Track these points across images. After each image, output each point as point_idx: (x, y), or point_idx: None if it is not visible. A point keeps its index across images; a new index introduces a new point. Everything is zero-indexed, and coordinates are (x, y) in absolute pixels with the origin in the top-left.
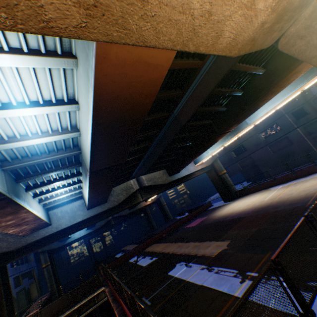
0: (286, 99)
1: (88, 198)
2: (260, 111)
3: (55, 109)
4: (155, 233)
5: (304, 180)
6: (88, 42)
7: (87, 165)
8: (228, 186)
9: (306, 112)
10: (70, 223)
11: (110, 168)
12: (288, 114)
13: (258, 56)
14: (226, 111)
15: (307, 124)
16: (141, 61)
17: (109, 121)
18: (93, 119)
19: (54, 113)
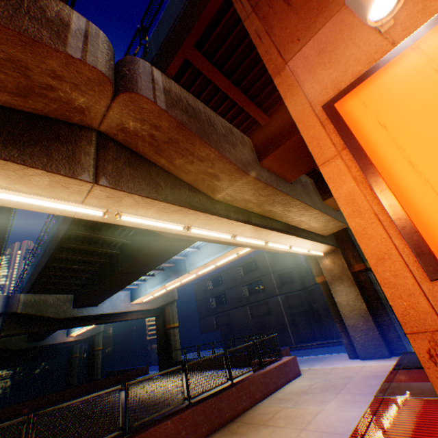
0: (224, 257)
1: None
2: (199, 260)
3: None
4: None
5: (232, 372)
6: None
7: None
8: (170, 349)
9: (294, 279)
10: None
11: None
12: (275, 274)
13: None
14: (131, 245)
15: (291, 293)
16: None
17: None
18: None
19: None
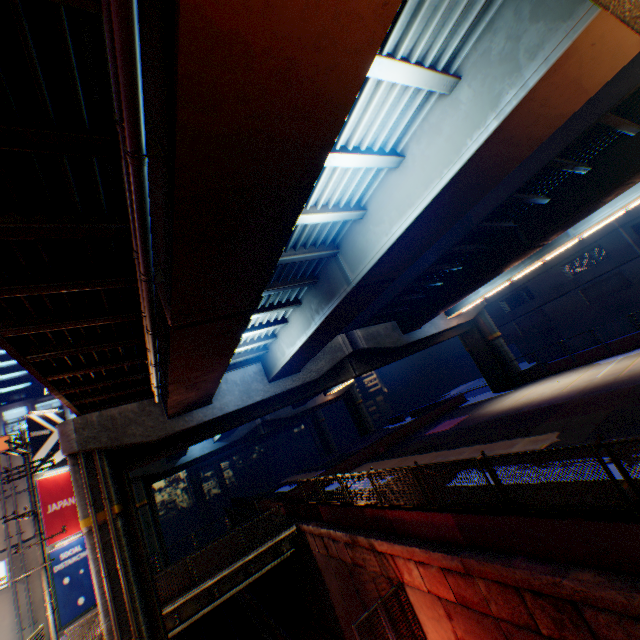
0: None
1: (294, 352)
2: (598, 212)
3: (377, 161)
4: (352, 452)
5: None
6: (538, 49)
7: (357, 273)
8: (504, 362)
9: None
10: (242, 403)
11: (375, 286)
12: (625, 229)
13: (639, 103)
14: (548, 204)
15: None
16: (576, 82)
17: (463, 182)
18: (455, 174)
19: (355, 172)
